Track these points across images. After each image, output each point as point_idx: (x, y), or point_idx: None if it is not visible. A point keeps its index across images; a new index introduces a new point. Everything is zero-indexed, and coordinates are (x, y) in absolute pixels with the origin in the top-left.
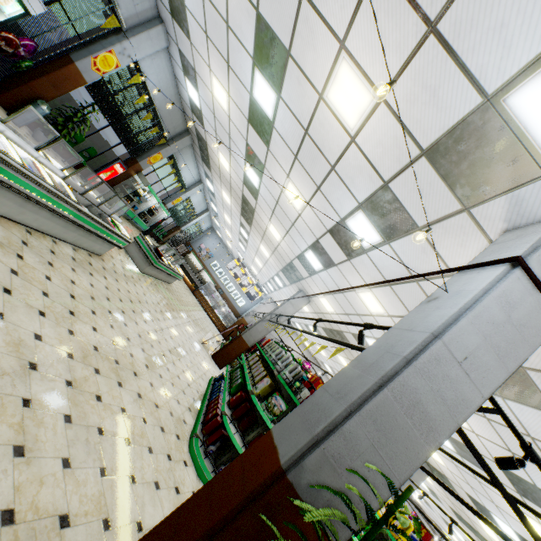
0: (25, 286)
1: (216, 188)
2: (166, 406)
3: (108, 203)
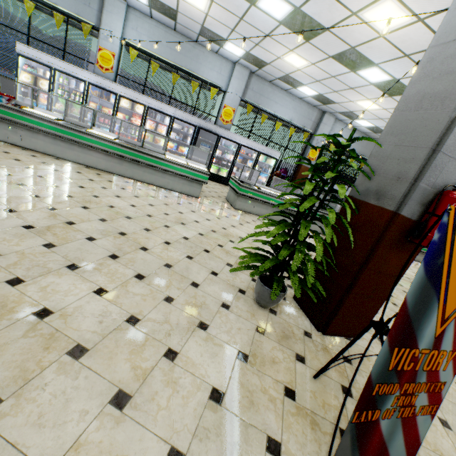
0: None
1: None
2: None
3: None
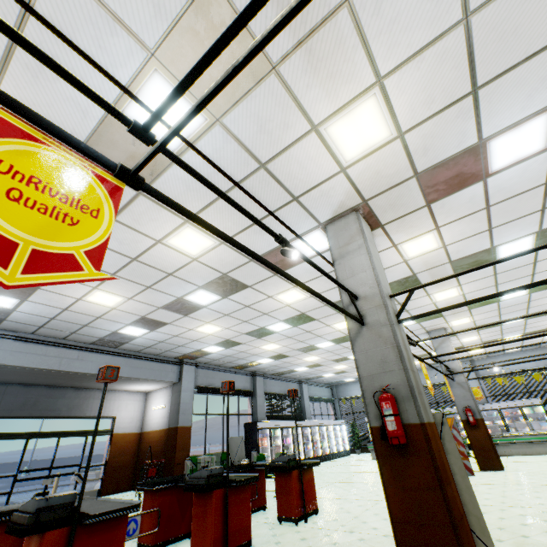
0: (535, 458)
1: None
2: None
3: None
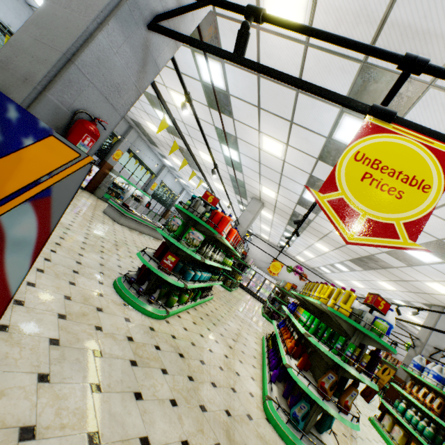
0: None
1: (170, 160)
2: (97, 260)
3: (98, 198)
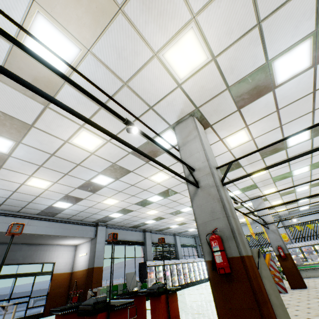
0: None
1: None
2: None
3: None
